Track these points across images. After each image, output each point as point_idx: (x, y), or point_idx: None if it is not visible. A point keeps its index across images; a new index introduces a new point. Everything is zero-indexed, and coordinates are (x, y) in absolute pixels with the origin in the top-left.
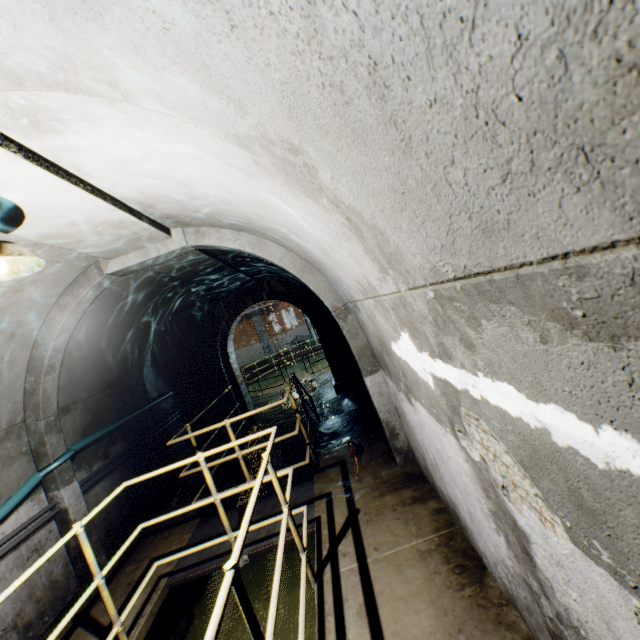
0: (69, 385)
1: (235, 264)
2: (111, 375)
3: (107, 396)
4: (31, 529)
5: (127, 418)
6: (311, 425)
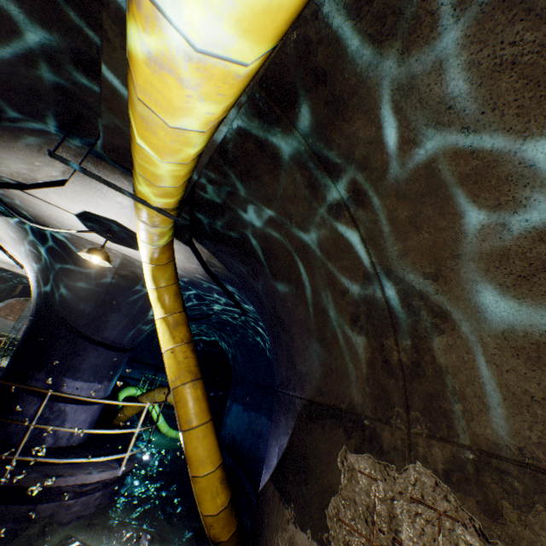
0: None
1: None
2: None
3: None
4: None
5: None
6: None
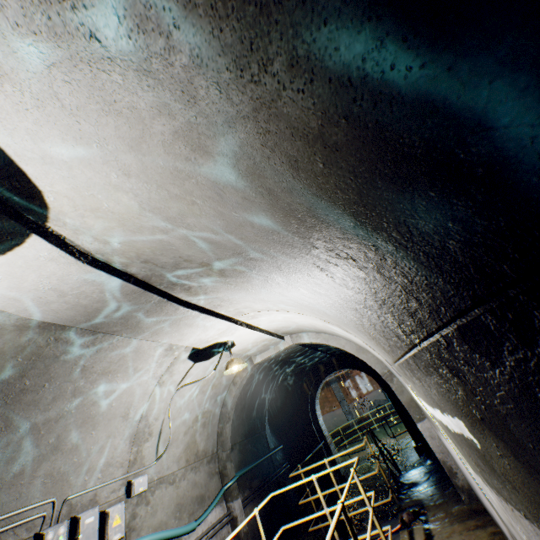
0: (232, 432)
1: (315, 346)
2: (249, 427)
3: (248, 442)
4: (222, 524)
5: (259, 460)
6: (392, 476)
